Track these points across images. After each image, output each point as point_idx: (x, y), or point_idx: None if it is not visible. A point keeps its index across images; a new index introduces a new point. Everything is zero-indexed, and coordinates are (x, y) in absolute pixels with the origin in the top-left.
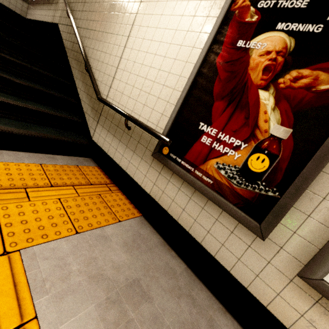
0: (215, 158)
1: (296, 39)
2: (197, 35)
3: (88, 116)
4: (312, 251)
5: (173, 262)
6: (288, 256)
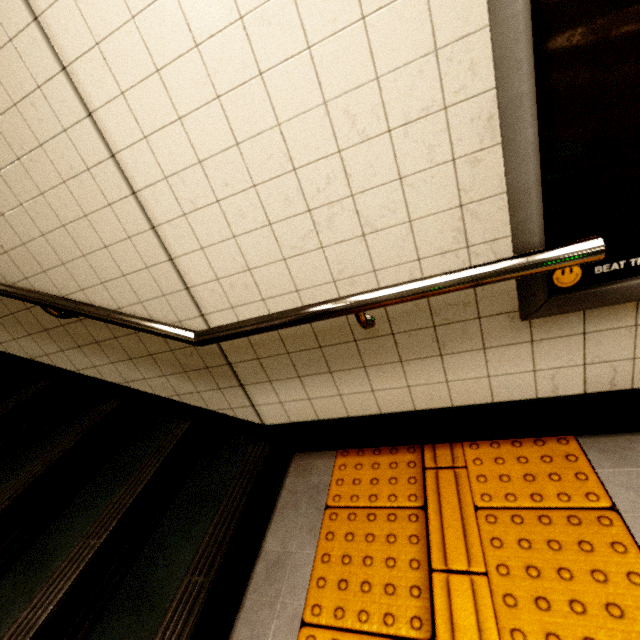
0: None
1: None
2: None
3: (194, 398)
4: None
5: None
6: None
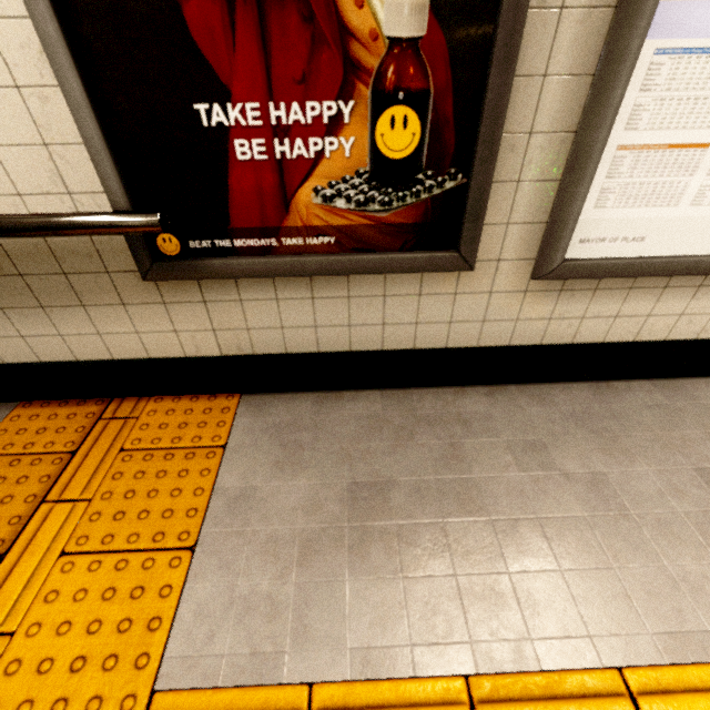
0: (305, 182)
1: None
2: None
3: None
4: (538, 233)
5: (360, 406)
6: (512, 265)
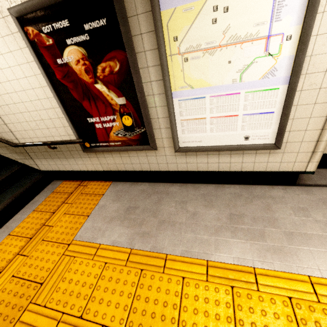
0: (111, 131)
1: (83, 47)
2: (28, 65)
3: (20, 160)
4: (171, 140)
5: (141, 187)
6: (168, 148)
